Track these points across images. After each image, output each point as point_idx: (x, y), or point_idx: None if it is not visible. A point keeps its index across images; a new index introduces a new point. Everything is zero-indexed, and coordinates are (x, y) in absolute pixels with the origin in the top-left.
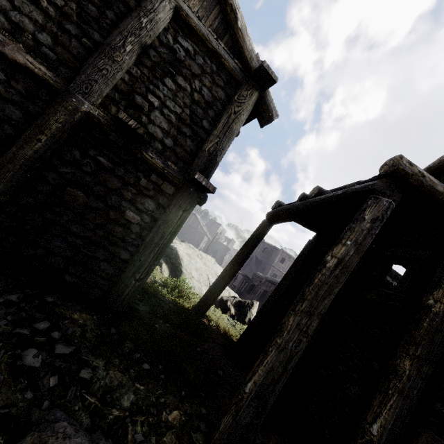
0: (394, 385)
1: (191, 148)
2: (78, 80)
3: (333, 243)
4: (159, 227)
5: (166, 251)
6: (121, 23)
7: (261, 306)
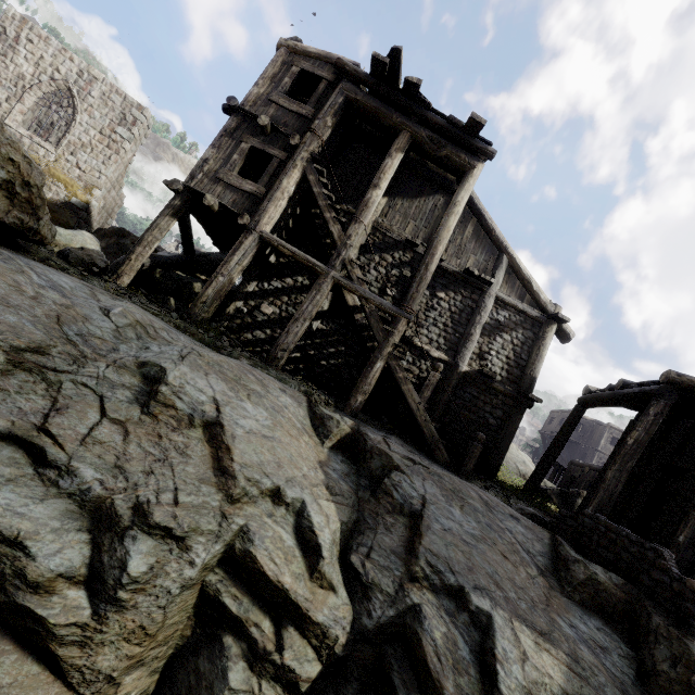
0: (692, 514)
1: (517, 373)
2: (459, 356)
3: None
4: (508, 426)
5: None
6: (471, 319)
7: None
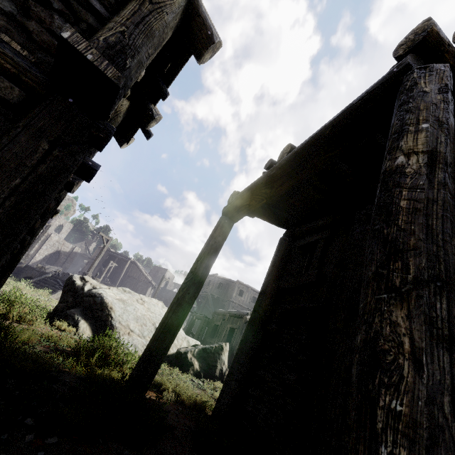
0: None
1: None
2: None
3: (312, 233)
4: None
5: (86, 301)
6: None
7: (230, 350)
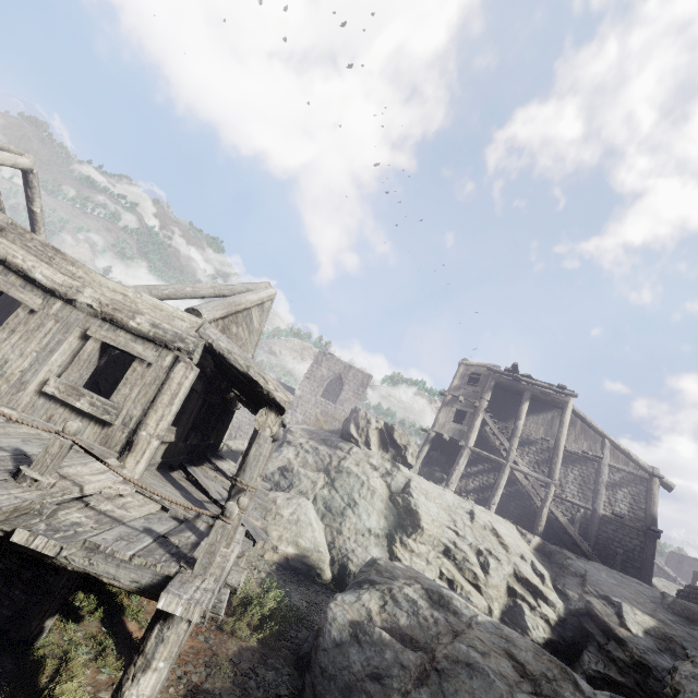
0: None
1: (640, 514)
2: (595, 504)
3: None
4: (646, 551)
5: None
6: (596, 480)
7: None
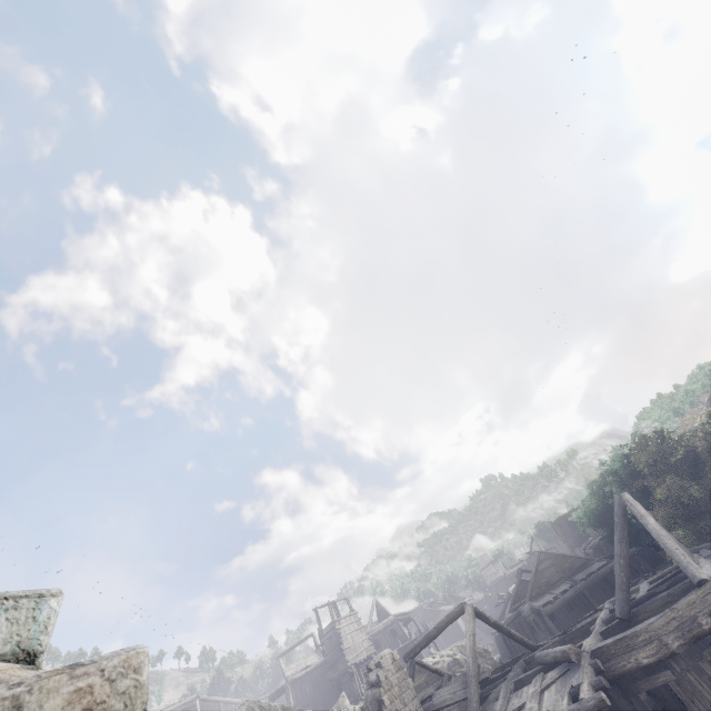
0: None
1: None
2: None
3: None
4: None
5: None
6: None
7: None
